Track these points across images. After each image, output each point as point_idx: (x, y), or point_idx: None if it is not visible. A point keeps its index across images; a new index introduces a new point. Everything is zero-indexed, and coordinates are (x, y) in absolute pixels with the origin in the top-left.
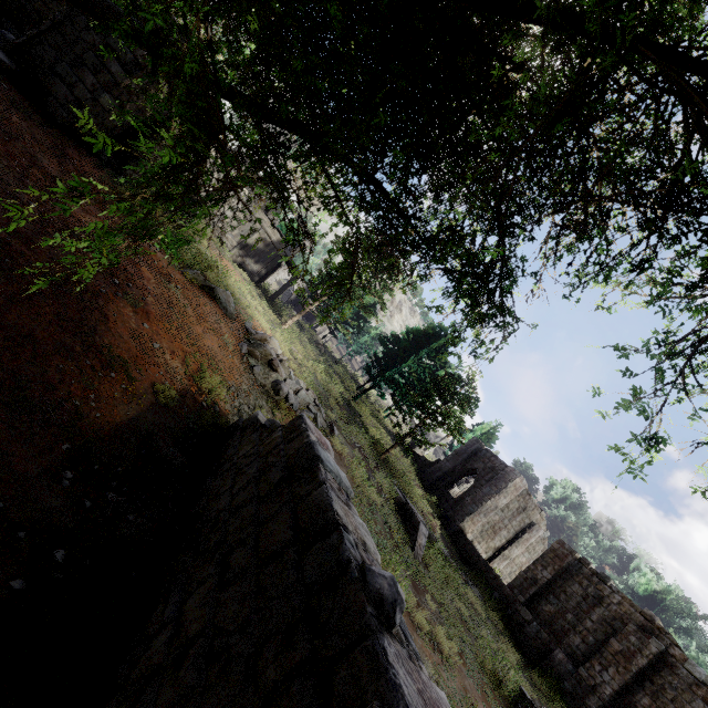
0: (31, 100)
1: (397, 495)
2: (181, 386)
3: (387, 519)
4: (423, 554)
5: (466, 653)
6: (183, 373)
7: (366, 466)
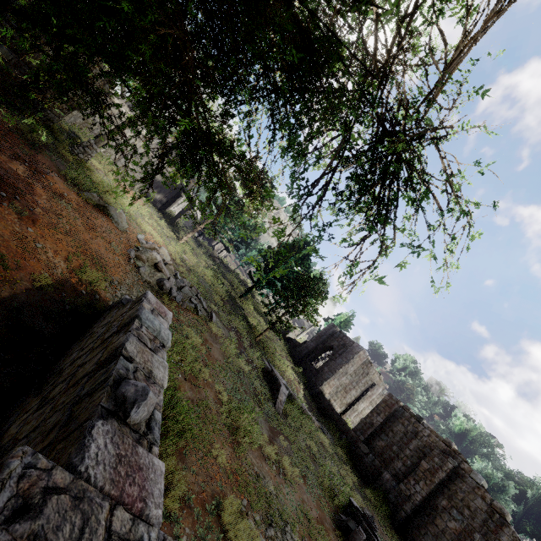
0: None
1: (265, 365)
2: (62, 277)
3: (253, 382)
4: (283, 408)
5: (309, 476)
6: (64, 268)
7: (240, 344)
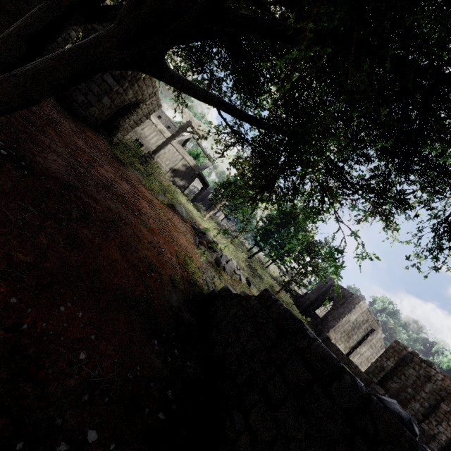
0: (63, 105)
1: None
2: (180, 273)
3: None
4: None
5: None
6: (178, 264)
7: None
